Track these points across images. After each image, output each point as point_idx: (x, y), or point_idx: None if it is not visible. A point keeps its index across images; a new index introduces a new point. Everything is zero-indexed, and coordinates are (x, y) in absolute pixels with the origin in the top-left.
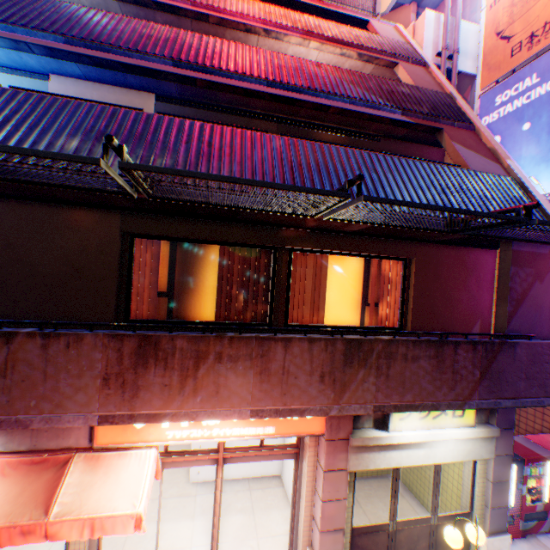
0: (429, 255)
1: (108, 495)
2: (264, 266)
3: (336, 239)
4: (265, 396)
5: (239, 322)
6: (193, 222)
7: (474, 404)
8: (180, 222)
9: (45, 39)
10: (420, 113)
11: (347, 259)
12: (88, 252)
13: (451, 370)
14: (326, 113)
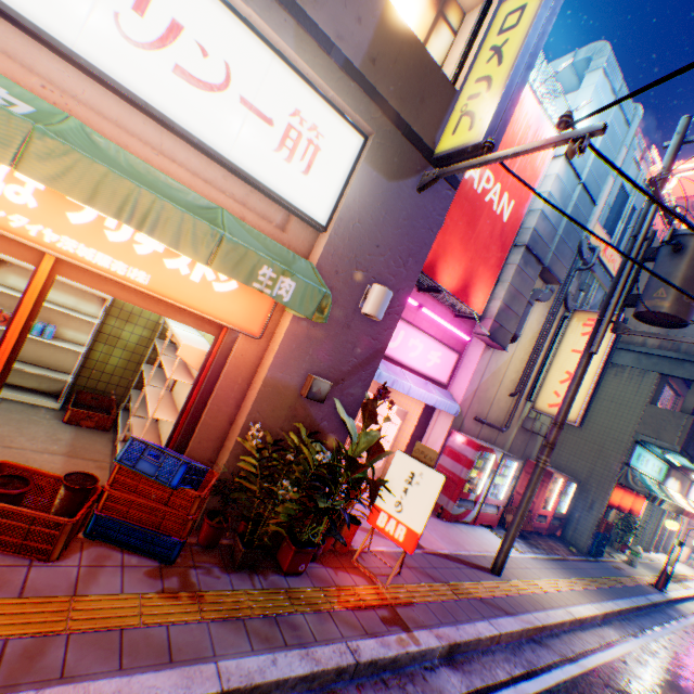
0: None
1: None
2: None
3: None
4: None
5: None
6: None
7: None
8: None
9: None
10: None
11: None
12: None
13: None
14: None
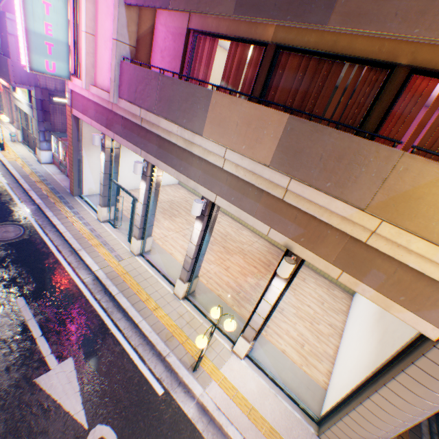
0: None
1: None
2: None
3: None
4: None
5: None
6: None
7: (1, 77)
8: None
9: None
10: None
11: None
12: None
13: None
14: None
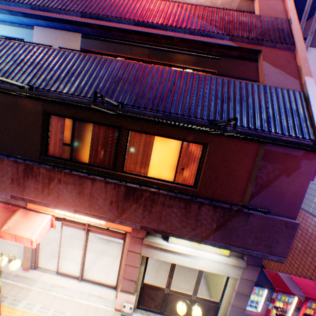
0: (220, 144)
1: (26, 228)
2: (116, 137)
3: (155, 126)
4: (81, 205)
5: (98, 165)
6: (76, 109)
7: (210, 243)
8: (69, 109)
9: (22, 8)
10: (246, 38)
11: (171, 139)
12: (29, 120)
13: (195, 219)
14: (172, 41)
